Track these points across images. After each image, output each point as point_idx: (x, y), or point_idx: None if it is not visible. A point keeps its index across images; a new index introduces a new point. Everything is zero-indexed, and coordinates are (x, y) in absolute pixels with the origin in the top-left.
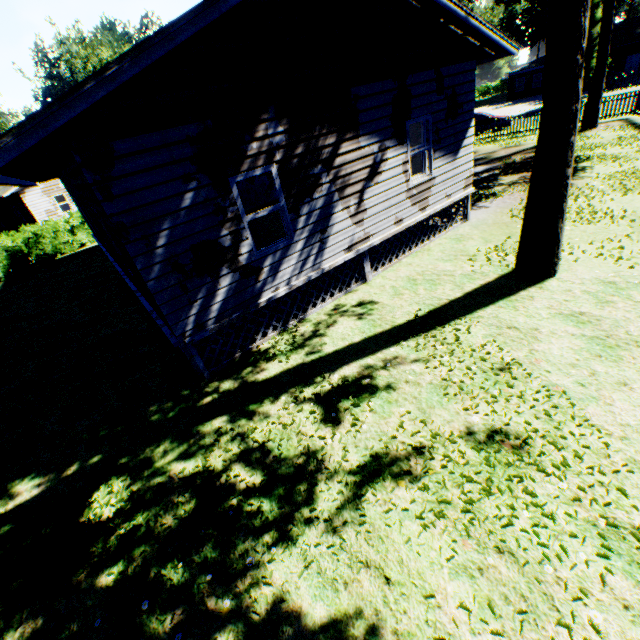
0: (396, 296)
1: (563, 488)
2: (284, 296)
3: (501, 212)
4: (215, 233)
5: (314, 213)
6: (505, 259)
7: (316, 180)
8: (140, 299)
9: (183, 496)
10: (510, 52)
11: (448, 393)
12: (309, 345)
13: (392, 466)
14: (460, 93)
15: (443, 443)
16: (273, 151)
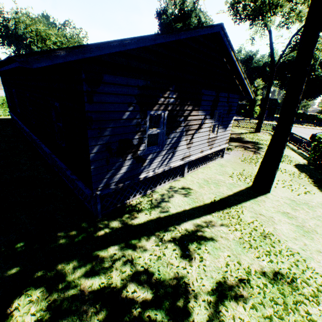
0: (201, 187)
1: (320, 310)
2: (149, 176)
3: (236, 157)
4: (132, 136)
5: (174, 138)
6: (246, 180)
7: (179, 123)
8: (56, 159)
9: (94, 307)
10: (251, 97)
11: (245, 246)
12: (161, 206)
13: (230, 290)
14: (232, 105)
15: (253, 277)
16: (168, 105)
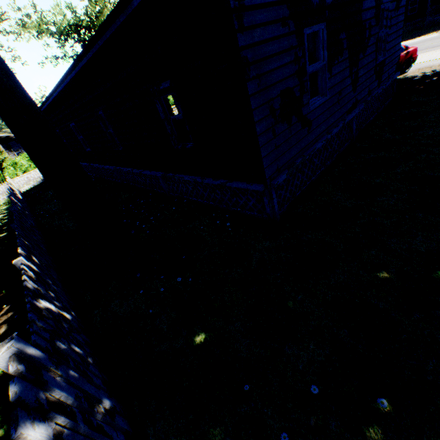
0: None
1: None
2: None
3: None
4: None
5: None
6: None
7: None
8: None
9: None
10: None
11: None
12: None
13: None
14: None
15: None
16: None
